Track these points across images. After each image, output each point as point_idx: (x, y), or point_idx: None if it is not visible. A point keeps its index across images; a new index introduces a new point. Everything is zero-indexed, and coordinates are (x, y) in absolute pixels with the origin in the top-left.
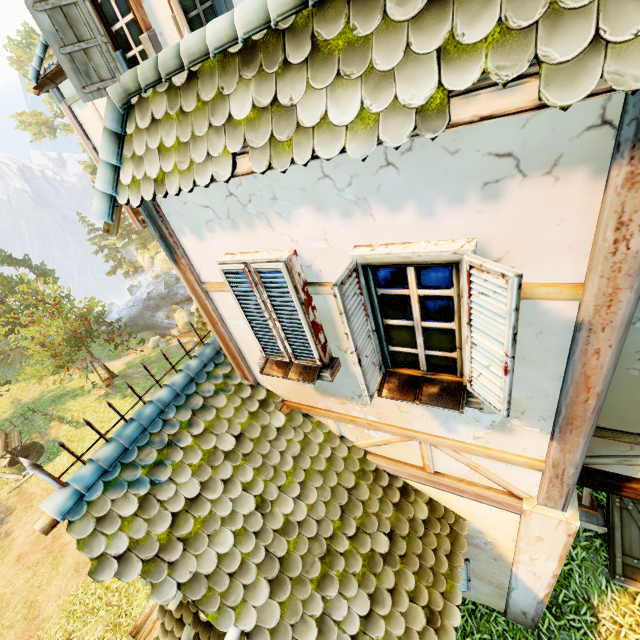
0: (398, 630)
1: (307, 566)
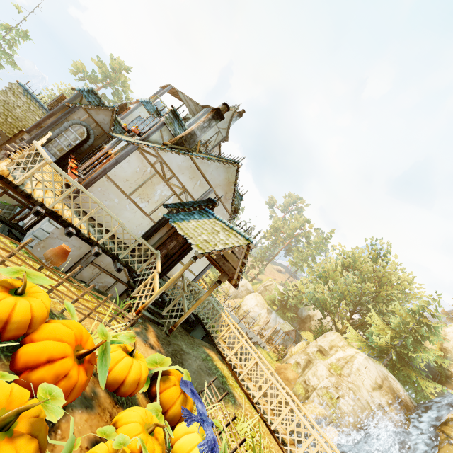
0: None
1: (7, 107)
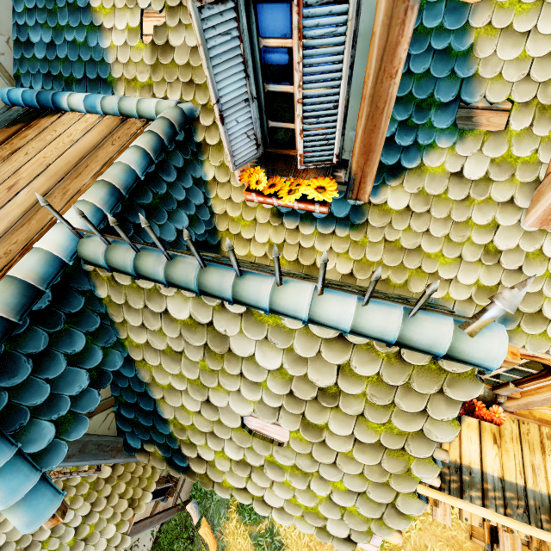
0: (108, 515)
1: None
